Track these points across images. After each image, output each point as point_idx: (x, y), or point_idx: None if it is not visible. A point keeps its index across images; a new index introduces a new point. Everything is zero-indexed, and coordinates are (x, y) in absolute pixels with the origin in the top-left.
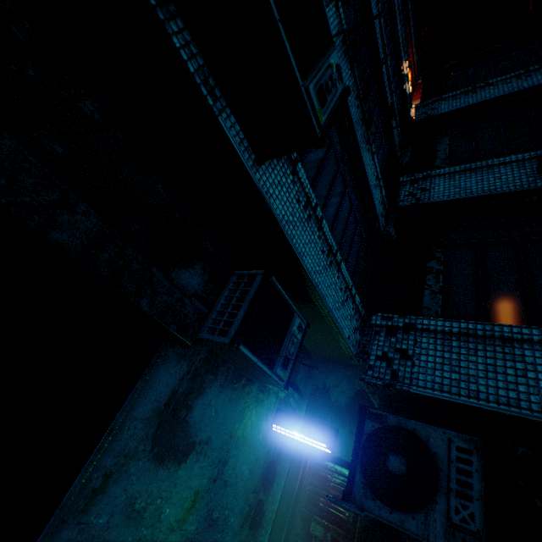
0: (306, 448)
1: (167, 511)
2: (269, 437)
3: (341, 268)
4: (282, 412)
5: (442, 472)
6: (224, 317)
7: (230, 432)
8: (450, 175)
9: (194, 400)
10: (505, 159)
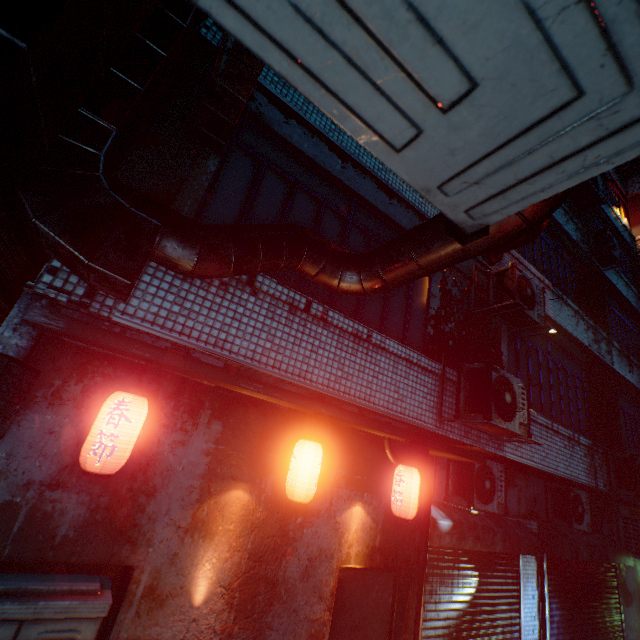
0: None
1: (635, 624)
2: None
3: None
4: None
5: None
6: (632, 544)
7: (637, 582)
8: None
9: (624, 576)
10: None
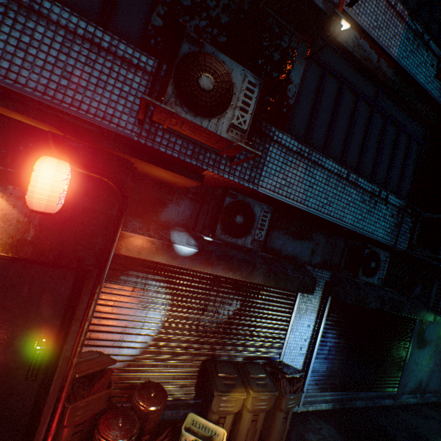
0: None
1: (423, 361)
2: None
3: None
4: None
5: None
6: (439, 306)
7: (438, 335)
8: None
9: (424, 329)
10: None
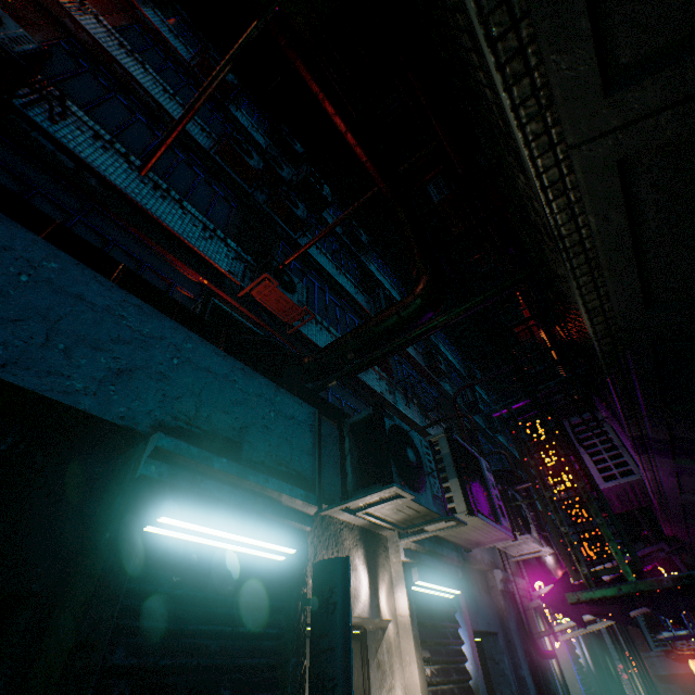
0: None
1: None
2: None
3: None
4: None
5: (675, 691)
6: None
7: None
8: None
9: None
10: None
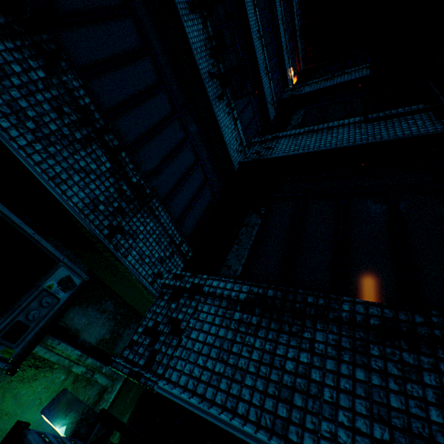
0: (109, 440)
1: None
2: (43, 430)
3: (160, 217)
4: (64, 394)
5: None
6: None
7: None
8: (294, 136)
9: None
10: (344, 121)
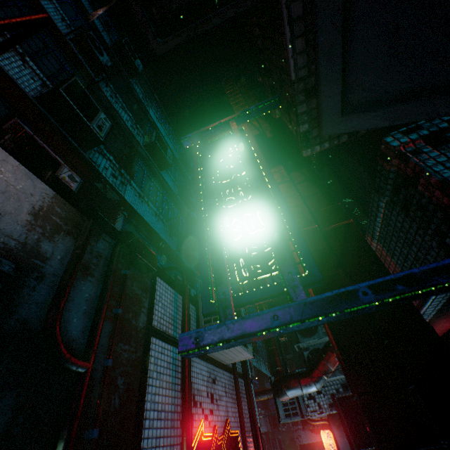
0: None
1: None
2: None
3: None
4: None
5: None
6: None
7: None
8: None
9: None
10: None
